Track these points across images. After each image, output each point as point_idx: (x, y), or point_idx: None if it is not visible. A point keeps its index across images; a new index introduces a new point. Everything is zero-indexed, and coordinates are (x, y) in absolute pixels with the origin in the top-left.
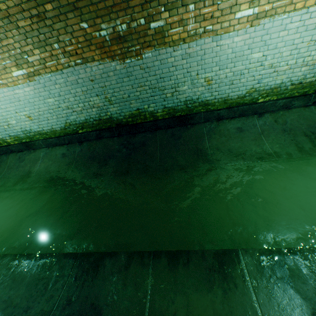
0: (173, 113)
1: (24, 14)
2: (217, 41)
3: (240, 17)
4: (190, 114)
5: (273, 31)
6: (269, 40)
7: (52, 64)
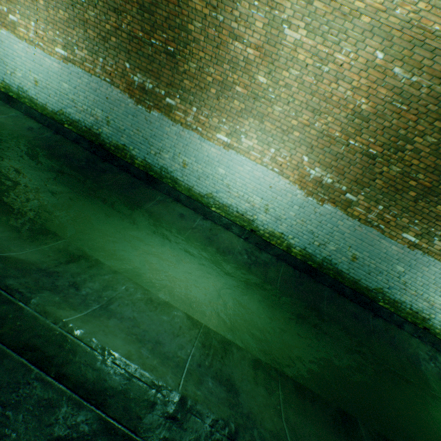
0: (148, 170)
1: (97, 30)
2: (201, 141)
3: (219, 138)
4: (160, 180)
5: (235, 162)
6: (232, 166)
7: (89, 66)
